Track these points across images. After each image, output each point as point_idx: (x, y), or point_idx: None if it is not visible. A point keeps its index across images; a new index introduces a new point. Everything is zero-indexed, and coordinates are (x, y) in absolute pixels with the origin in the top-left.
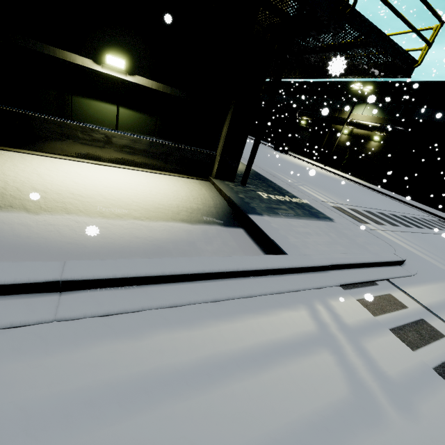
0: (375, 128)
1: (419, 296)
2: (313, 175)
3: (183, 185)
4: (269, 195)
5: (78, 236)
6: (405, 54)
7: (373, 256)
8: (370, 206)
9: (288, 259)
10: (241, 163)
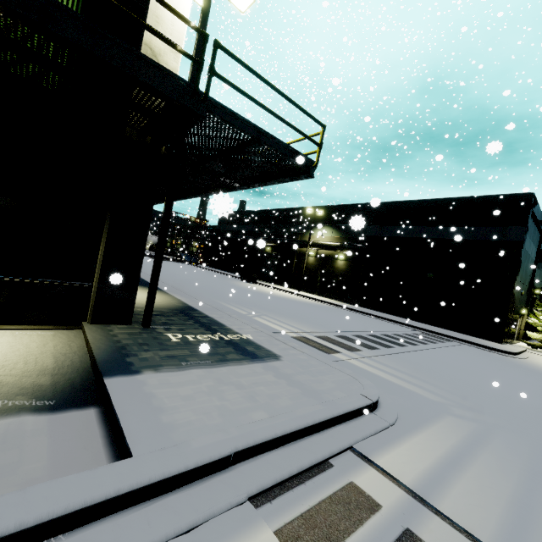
0: (336, 247)
1: (400, 468)
2: (282, 302)
3: (5, 342)
4: (185, 336)
5: None
6: (298, 154)
7: (324, 409)
8: (345, 329)
9: (118, 471)
10: (172, 297)
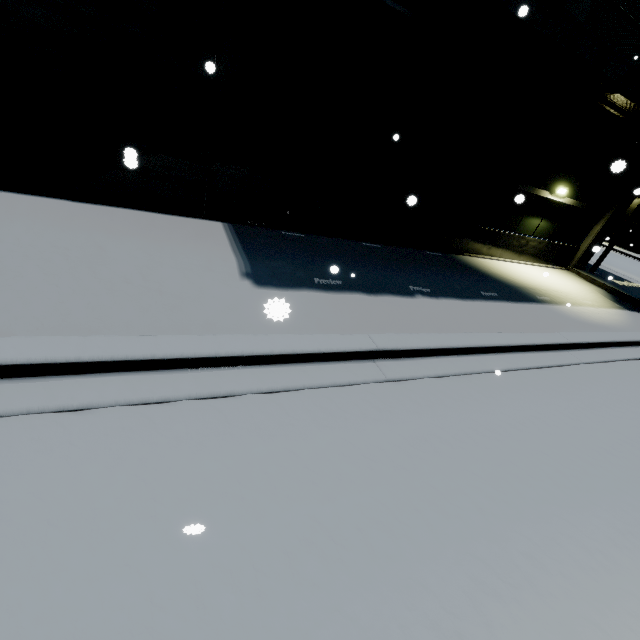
0: None
1: None
2: None
3: (570, 277)
4: (619, 282)
5: (599, 319)
6: None
7: None
8: None
9: None
10: None
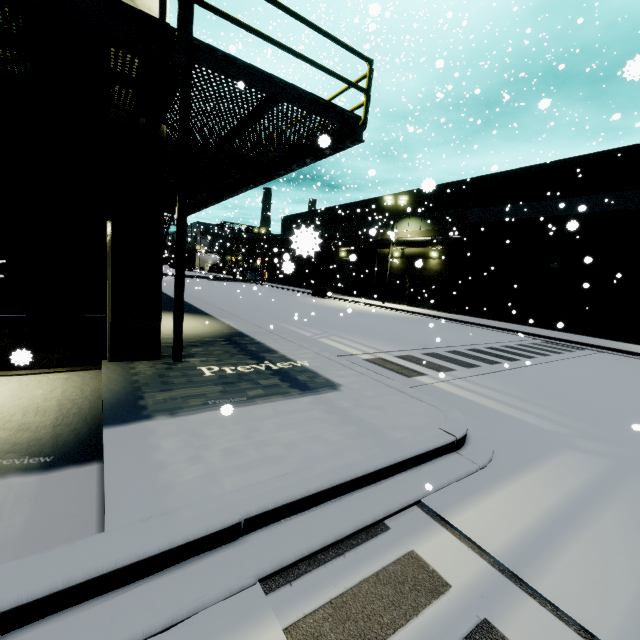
0: (427, 243)
1: (486, 529)
2: (359, 318)
3: (7, 391)
4: (223, 369)
5: None
6: (335, 109)
7: (384, 453)
8: (437, 345)
9: (75, 553)
10: (221, 323)
